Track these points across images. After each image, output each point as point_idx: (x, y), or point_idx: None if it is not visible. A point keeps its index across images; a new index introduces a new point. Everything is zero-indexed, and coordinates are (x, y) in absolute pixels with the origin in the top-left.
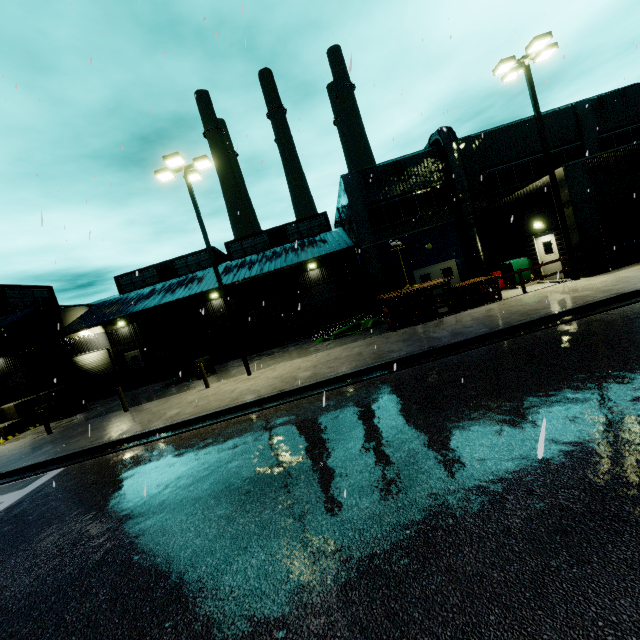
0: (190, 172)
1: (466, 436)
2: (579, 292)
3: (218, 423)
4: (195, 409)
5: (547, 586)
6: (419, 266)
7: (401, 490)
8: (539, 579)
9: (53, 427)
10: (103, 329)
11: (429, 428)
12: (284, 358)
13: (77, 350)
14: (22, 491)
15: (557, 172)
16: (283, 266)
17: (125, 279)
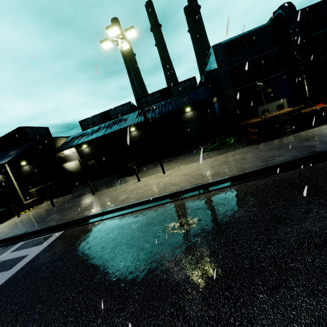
0: (122, 42)
1: None
2: None
3: (157, 206)
4: (137, 195)
5: None
6: (261, 104)
7: None
8: None
9: (55, 202)
10: (75, 149)
11: None
12: (181, 163)
13: (64, 161)
14: (39, 247)
15: None
16: (174, 109)
17: (84, 122)
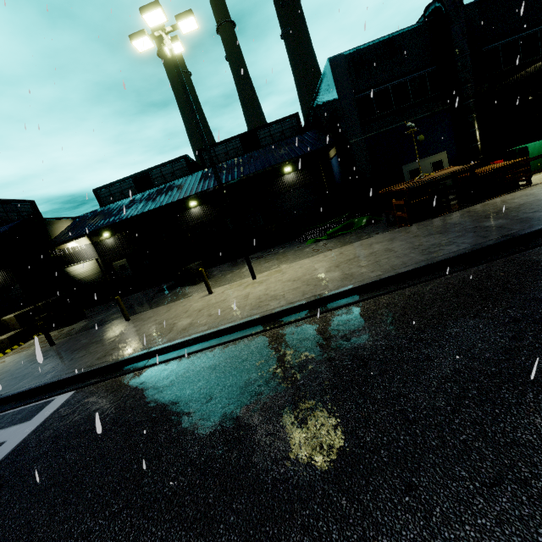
0: (171, 39)
1: None
2: None
3: (248, 337)
4: (211, 319)
5: None
6: (409, 160)
7: None
8: None
9: (55, 336)
10: (89, 241)
11: None
12: (281, 260)
13: (68, 261)
14: (27, 425)
15: None
16: (265, 167)
17: (104, 191)
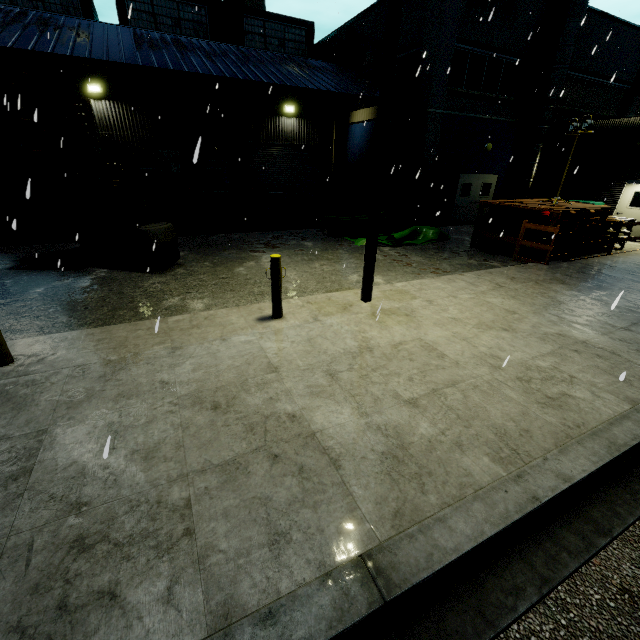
0: None
1: None
2: None
3: None
4: (445, 422)
5: None
6: (468, 170)
7: None
8: None
9: None
10: None
11: None
12: (346, 264)
13: None
14: None
15: None
16: (295, 85)
17: None
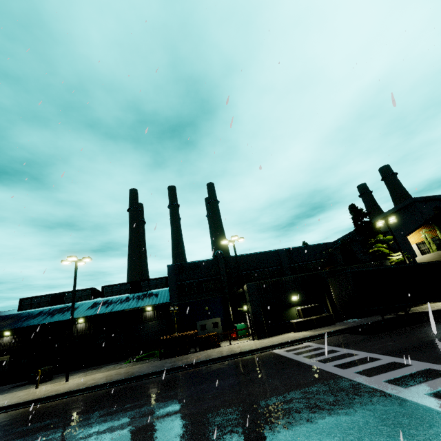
0: (80, 261)
1: (108, 408)
2: (238, 348)
3: (25, 408)
4: (18, 399)
5: (67, 440)
6: (200, 319)
7: (65, 425)
8: (68, 439)
9: None
10: None
11: (102, 406)
12: (98, 372)
13: None
14: None
15: (245, 286)
16: (125, 308)
17: (27, 301)
